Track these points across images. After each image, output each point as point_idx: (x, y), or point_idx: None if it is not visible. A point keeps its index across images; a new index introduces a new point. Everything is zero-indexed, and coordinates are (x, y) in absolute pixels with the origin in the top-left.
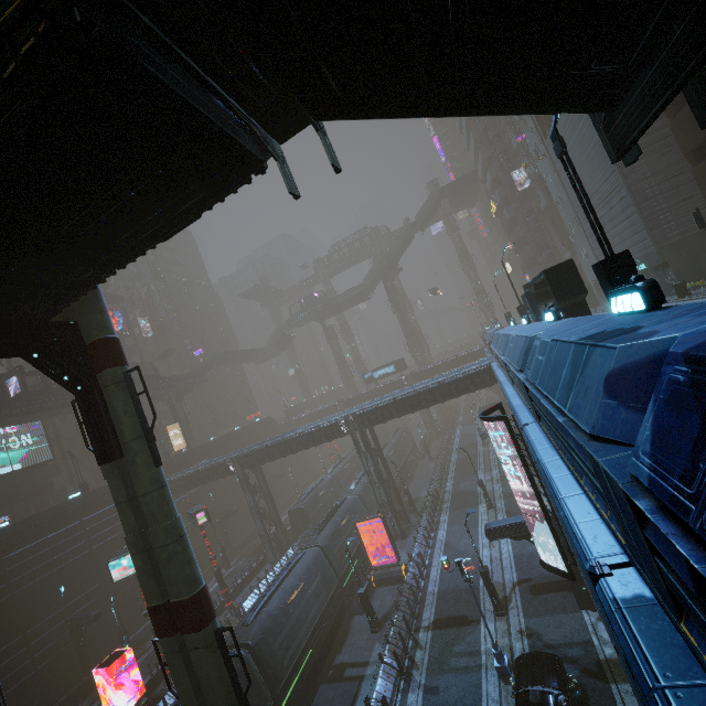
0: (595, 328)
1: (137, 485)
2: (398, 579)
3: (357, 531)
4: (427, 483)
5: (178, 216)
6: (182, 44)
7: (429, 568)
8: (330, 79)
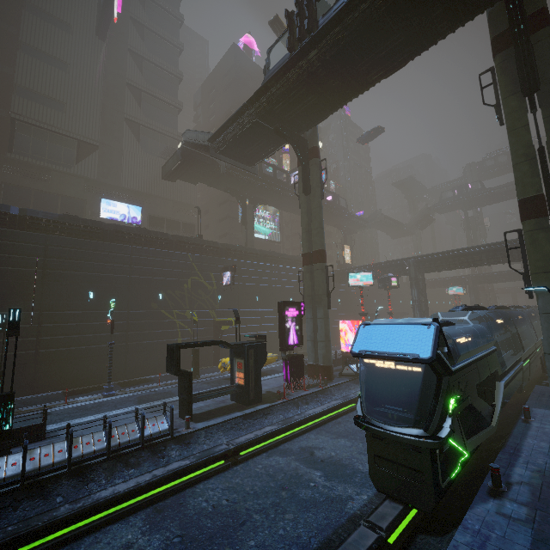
0: None
1: (545, 110)
2: None
3: None
4: None
5: None
6: None
7: None
8: None
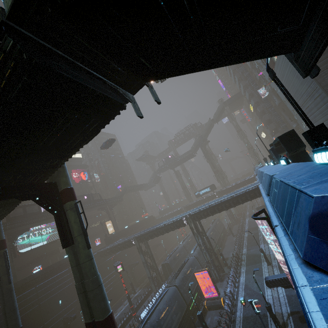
0: (304, 174)
1: (79, 258)
2: (220, 306)
3: (195, 277)
4: (232, 249)
5: (89, 133)
6: (79, 60)
7: (237, 300)
8: (146, 63)
